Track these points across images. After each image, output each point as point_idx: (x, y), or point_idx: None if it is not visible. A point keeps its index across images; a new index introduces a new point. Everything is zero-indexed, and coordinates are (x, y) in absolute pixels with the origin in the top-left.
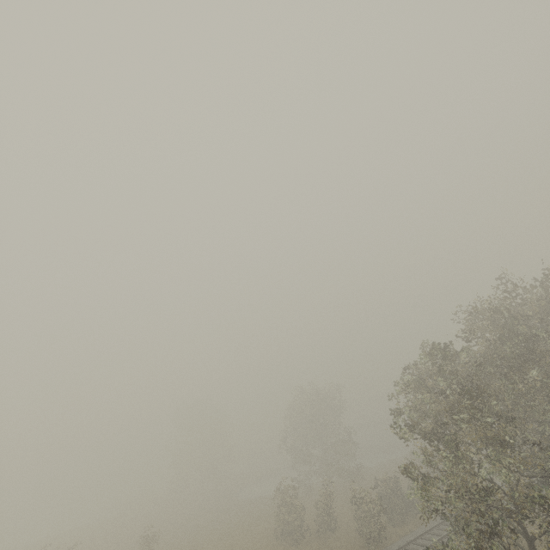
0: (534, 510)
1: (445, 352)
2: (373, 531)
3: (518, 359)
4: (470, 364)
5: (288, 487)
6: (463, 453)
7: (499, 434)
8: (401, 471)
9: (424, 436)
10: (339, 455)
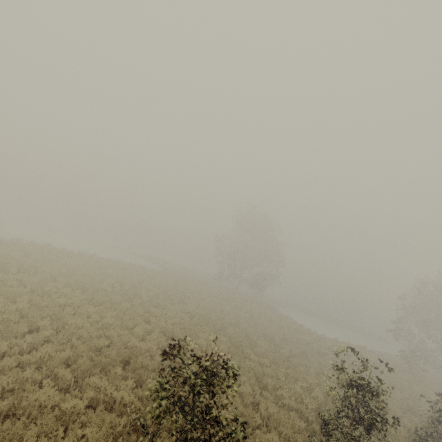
0: None
1: None
2: None
3: None
4: None
5: None
6: None
7: None
8: None
9: None
10: None
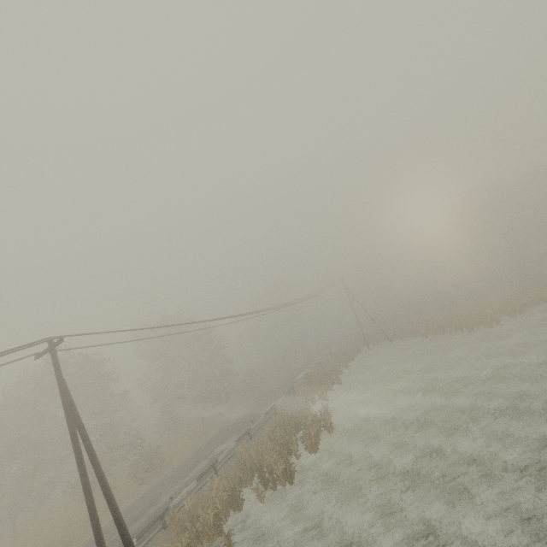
0: None
1: None
2: None
3: None
4: None
5: None
6: None
7: None
8: None
9: None
10: None
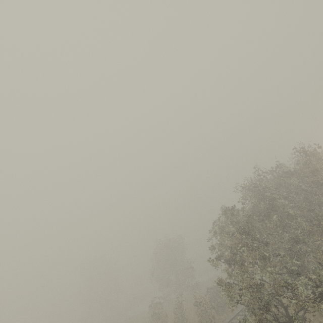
0: (283, 291)
1: (232, 211)
2: (207, 320)
3: (268, 211)
4: (246, 216)
5: (157, 303)
6: (246, 266)
7: (262, 253)
8: (217, 282)
9: (226, 259)
10: (185, 278)
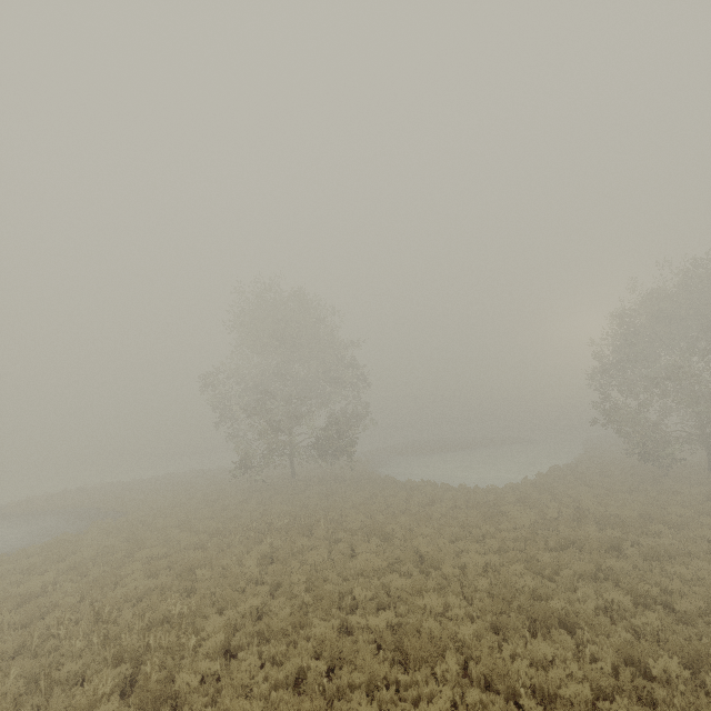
0: None
1: None
2: None
3: None
4: None
5: None
6: None
7: None
8: None
9: None
10: None
